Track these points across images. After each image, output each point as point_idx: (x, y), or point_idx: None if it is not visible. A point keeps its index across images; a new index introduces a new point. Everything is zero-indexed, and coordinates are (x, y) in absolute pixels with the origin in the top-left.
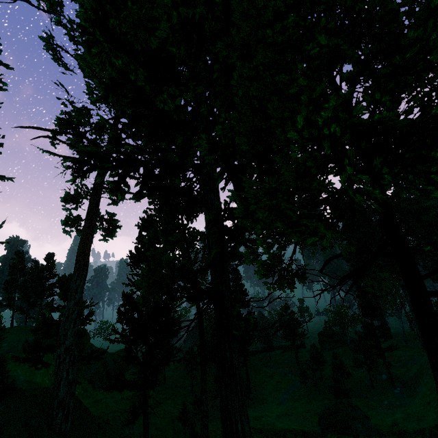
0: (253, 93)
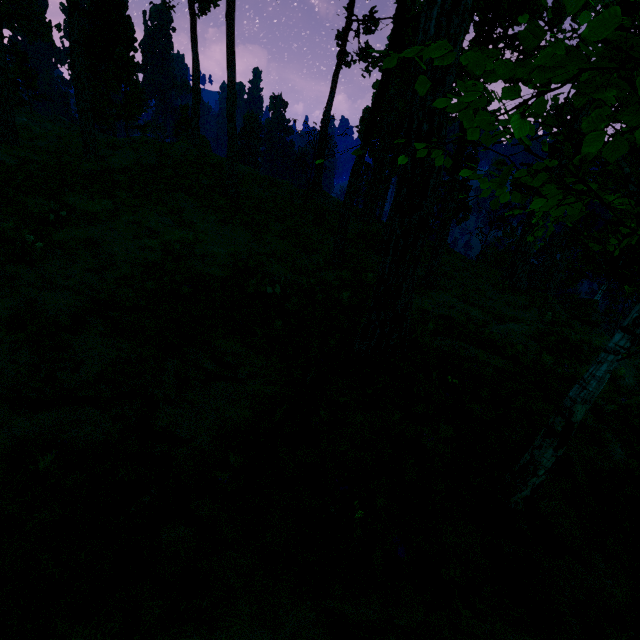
0: None
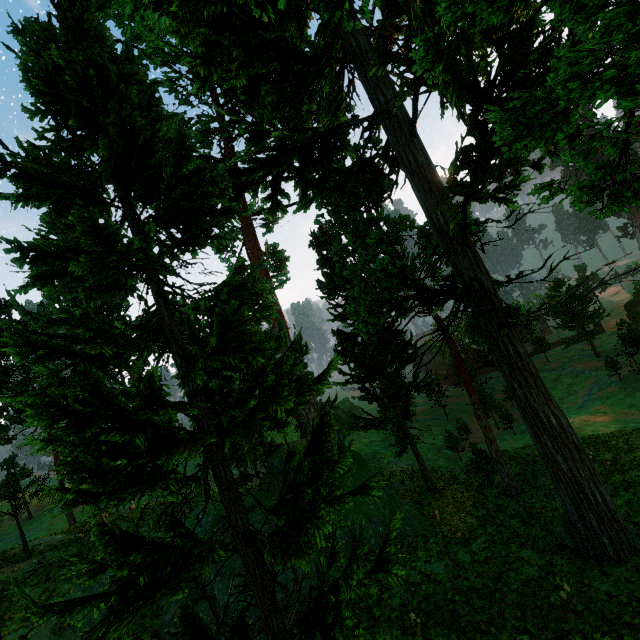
0: None
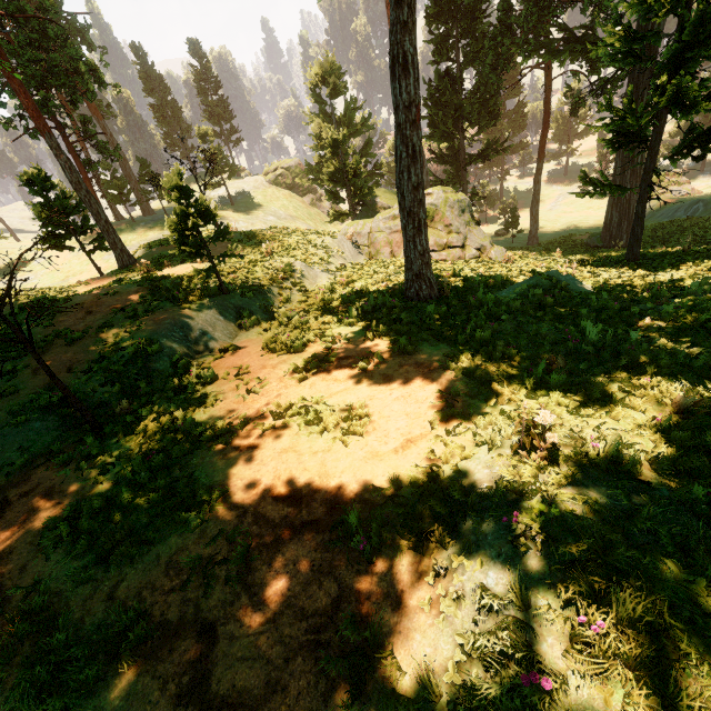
0: None
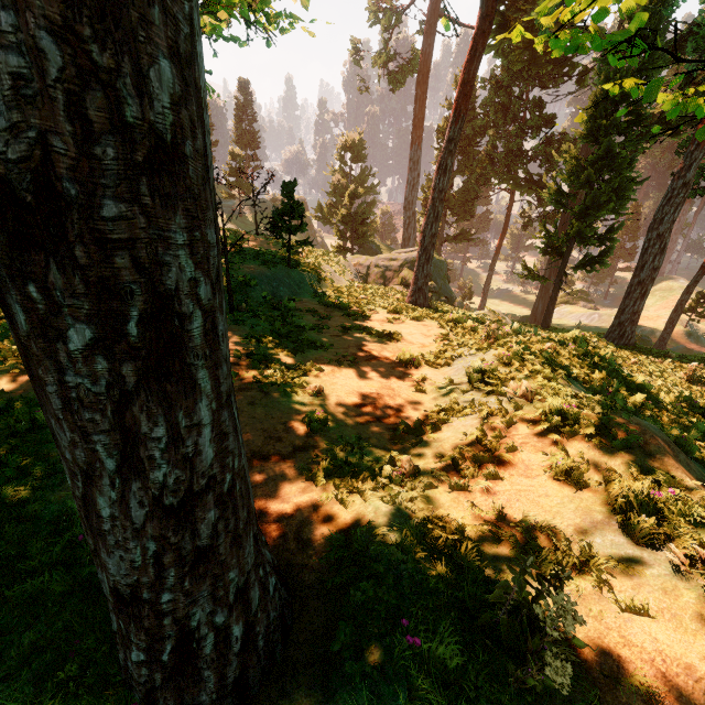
0: None
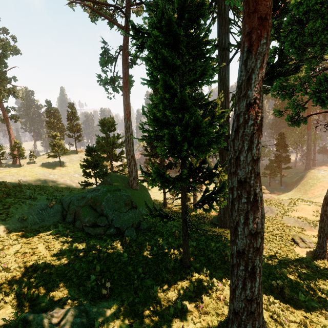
0: (318, 29)
